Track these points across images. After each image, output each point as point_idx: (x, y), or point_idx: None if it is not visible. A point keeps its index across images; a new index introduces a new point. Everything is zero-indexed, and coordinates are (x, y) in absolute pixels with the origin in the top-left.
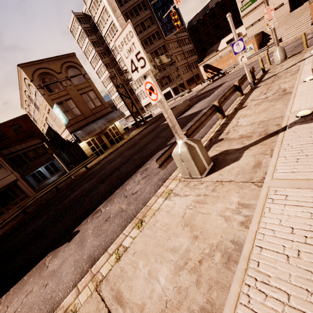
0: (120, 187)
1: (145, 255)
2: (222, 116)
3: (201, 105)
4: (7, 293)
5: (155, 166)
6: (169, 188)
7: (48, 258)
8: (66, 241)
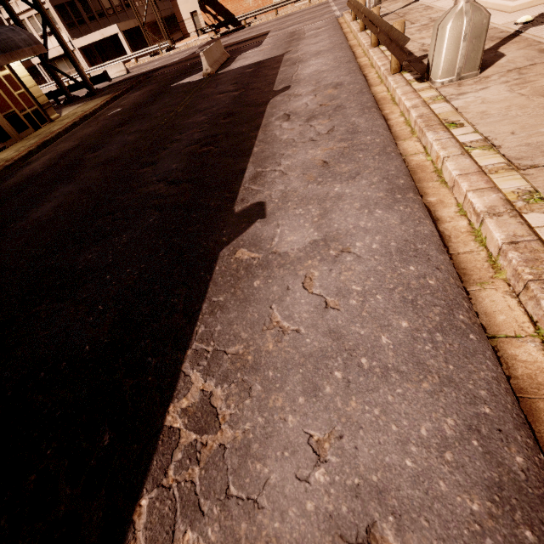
0: (257, 144)
1: (537, 126)
2: (378, 40)
3: (263, 53)
4: (196, 339)
5: (309, 107)
6: (430, 96)
7: (240, 253)
8: (250, 222)
